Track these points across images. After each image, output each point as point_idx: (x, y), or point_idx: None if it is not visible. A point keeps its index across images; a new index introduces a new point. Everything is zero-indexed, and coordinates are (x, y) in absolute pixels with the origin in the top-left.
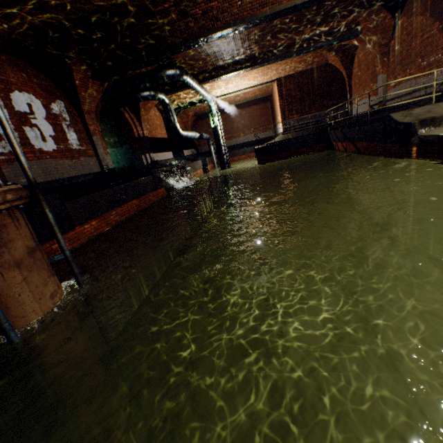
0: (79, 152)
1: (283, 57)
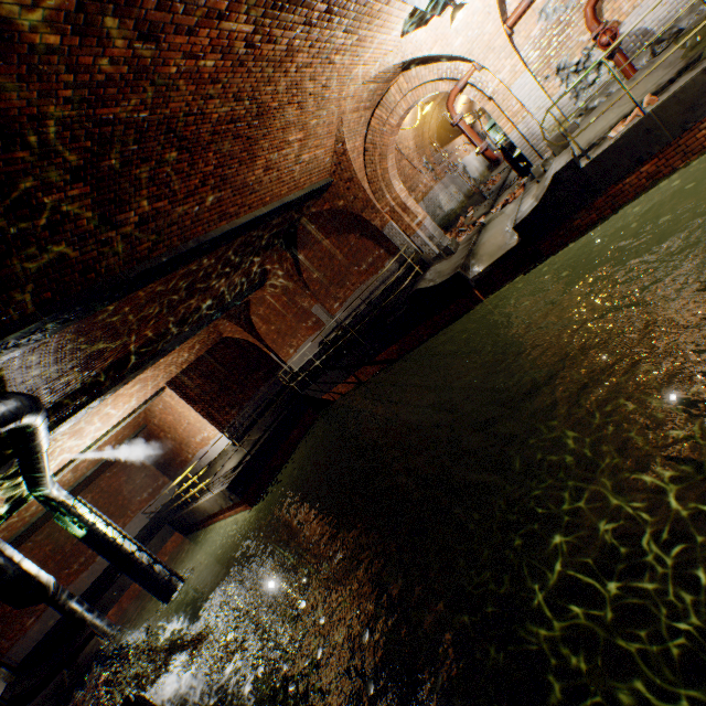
0: None
1: (199, 326)
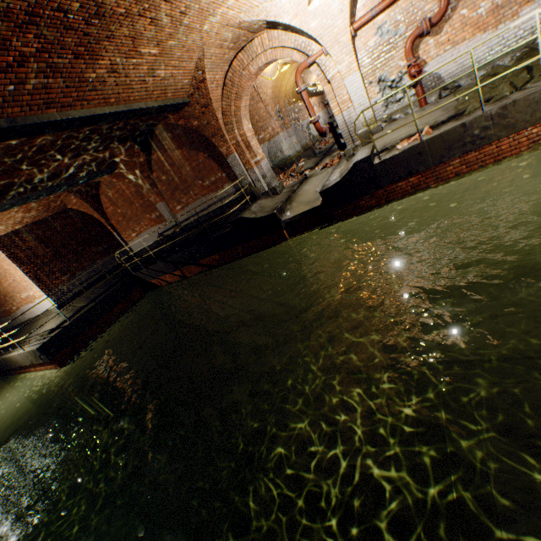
0: None
1: (30, 197)
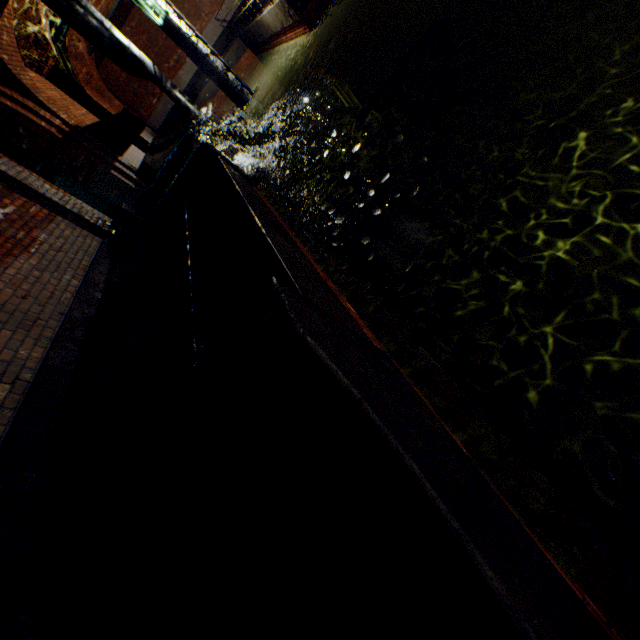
0: (16, 224)
1: None
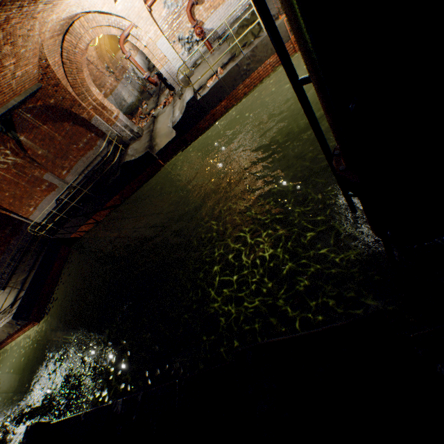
0: None
1: None
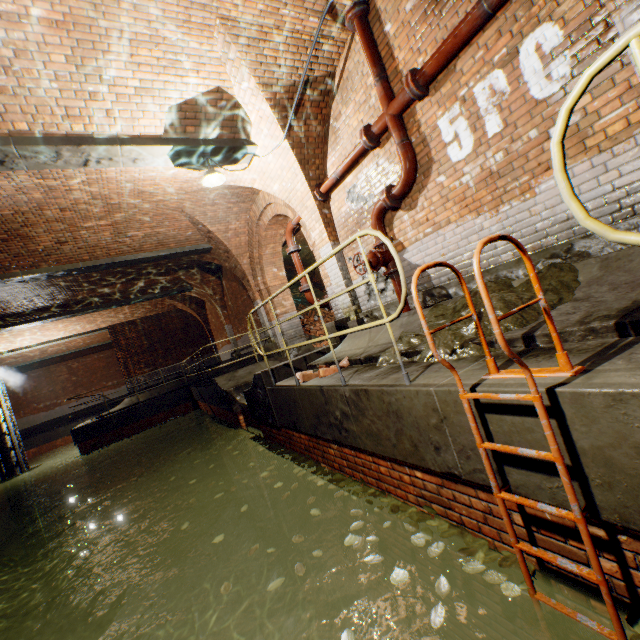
0: None
1: (96, 308)
